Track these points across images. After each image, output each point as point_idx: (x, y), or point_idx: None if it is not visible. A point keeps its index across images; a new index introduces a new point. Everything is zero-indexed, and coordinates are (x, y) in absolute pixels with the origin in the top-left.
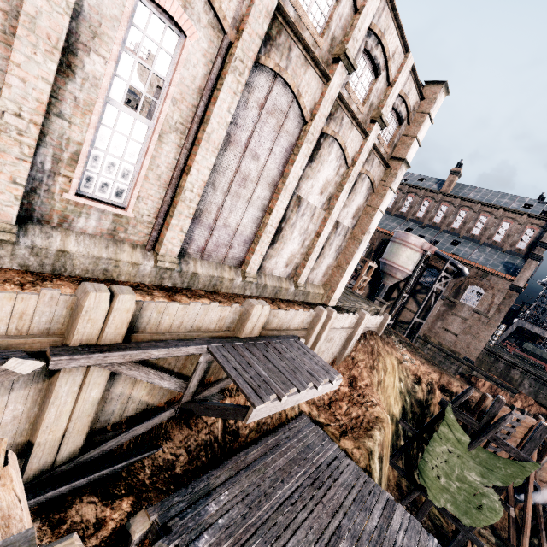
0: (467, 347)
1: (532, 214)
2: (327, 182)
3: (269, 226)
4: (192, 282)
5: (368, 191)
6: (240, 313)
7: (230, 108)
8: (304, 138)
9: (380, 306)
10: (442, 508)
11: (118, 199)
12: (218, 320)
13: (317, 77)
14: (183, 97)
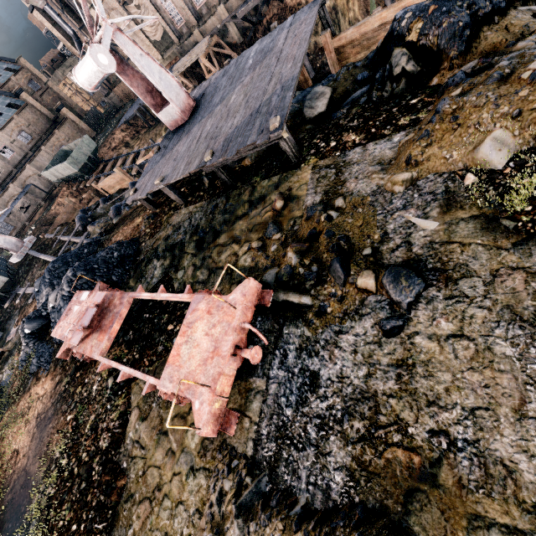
0: None
1: None
2: None
3: None
4: None
5: None
6: None
7: None
8: None
9: None
10: None
11: None
12: None
13: None
14: None
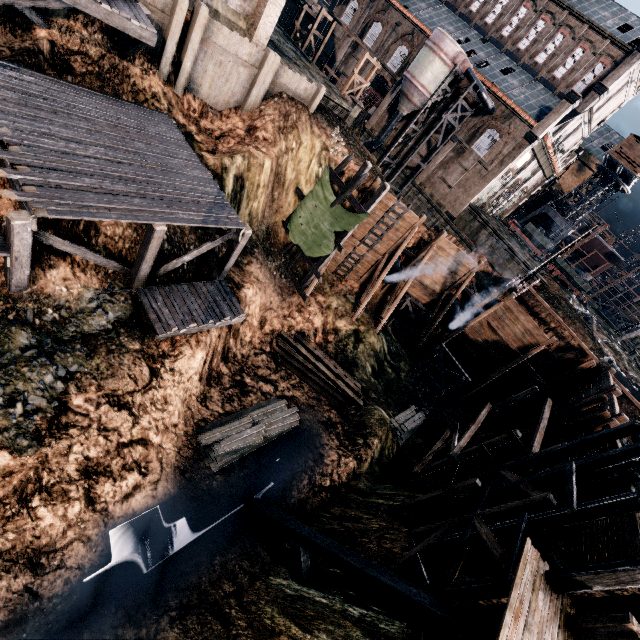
0: (454, 201)
1: (617, 38)
2: None
3: None
4: None
5: None
6: None
7: None
8: None
9: (352, 107)
10: (305, 255)
11: None
12: None
13: None
14: None
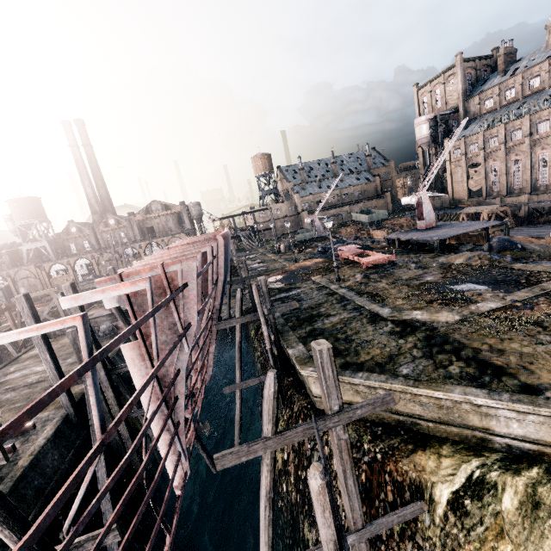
0: None
1: None
2: None
3: None
4: None
5: None
6: None
7: None
8: None
9: None
10: None
11: (546, 182)
12: (548, 197)
13: None
14: (550, 160)
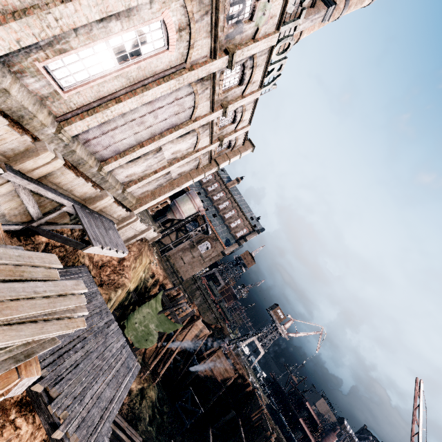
0: (185, 271)
1: (251, 223)
2: (179, 150)
3: (135, 153)
4: (68, 154)
5: (195, 167)
6: (97, 195)
7: (163, 92)
8: (185, 126)
9: (158, 227)
10: (127, 340)
11: (64, 83)
12: (83, 192)
13: (209, 106)
14: (145, 69)
